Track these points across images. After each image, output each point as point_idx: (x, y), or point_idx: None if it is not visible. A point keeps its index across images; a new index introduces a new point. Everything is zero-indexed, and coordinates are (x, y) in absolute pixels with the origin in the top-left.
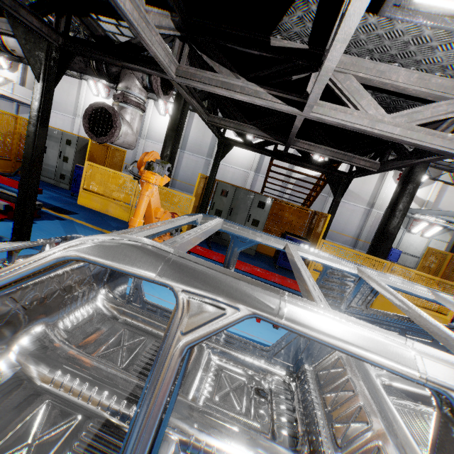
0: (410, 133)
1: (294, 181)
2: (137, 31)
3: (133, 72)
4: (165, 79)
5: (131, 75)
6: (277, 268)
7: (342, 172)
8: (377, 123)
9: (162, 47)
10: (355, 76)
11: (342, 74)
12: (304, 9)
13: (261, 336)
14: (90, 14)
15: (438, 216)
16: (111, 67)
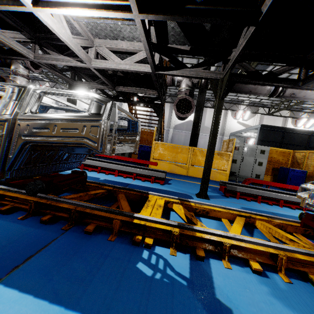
0: (133, 67)
1: (173, 127)
2: (0, 39)
3: (17, 60)
4: (34, 62)
5: (16, 62)
6: (137, 164)
7: (161, 104)
8: (119, 65)
9: (19, 46)
10: (107, 47)
11: (101, 47)
12: (69, 23)
13: (93, 175)
14: (28, 46)
15: (250, 130)
16: (7, 60)
